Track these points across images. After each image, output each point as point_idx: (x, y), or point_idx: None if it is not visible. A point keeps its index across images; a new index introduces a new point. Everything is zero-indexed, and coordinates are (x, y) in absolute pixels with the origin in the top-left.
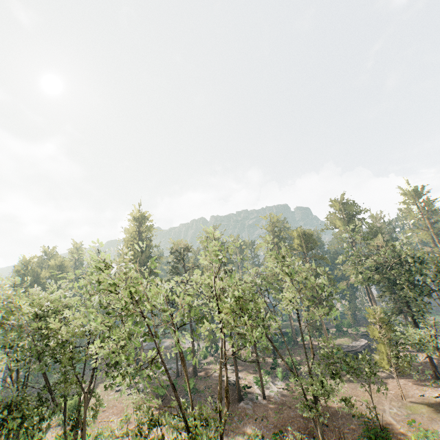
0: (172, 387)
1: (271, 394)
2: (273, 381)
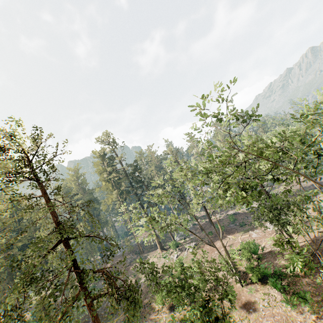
0: None
1: None
2: None
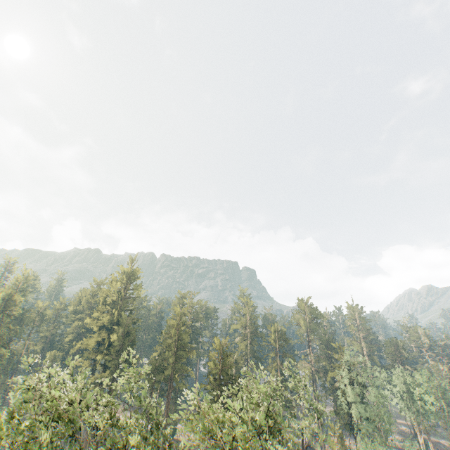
0: None
1: None
2: None
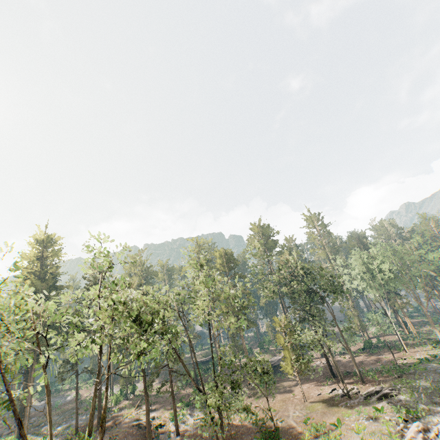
0: (18, 422)
1: (186, 427)
2: (191, 413)
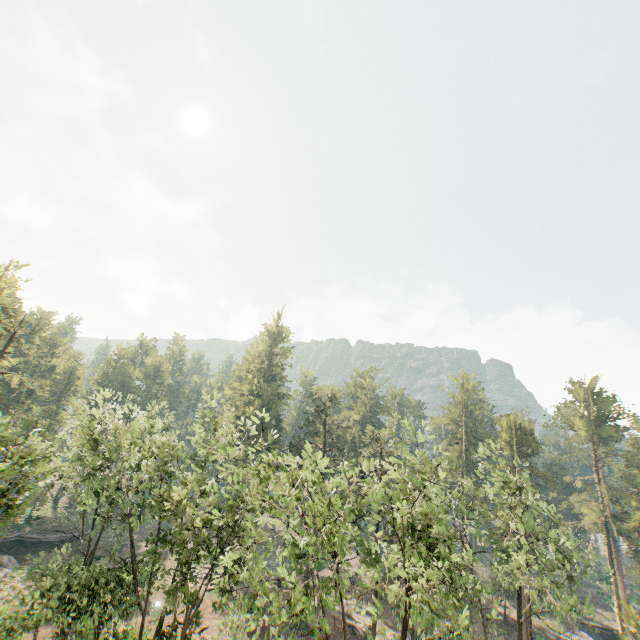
0: None
1: None
2: None
